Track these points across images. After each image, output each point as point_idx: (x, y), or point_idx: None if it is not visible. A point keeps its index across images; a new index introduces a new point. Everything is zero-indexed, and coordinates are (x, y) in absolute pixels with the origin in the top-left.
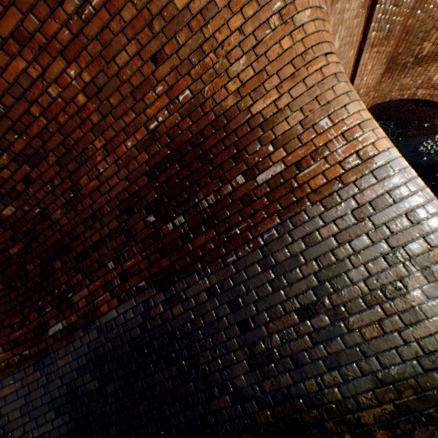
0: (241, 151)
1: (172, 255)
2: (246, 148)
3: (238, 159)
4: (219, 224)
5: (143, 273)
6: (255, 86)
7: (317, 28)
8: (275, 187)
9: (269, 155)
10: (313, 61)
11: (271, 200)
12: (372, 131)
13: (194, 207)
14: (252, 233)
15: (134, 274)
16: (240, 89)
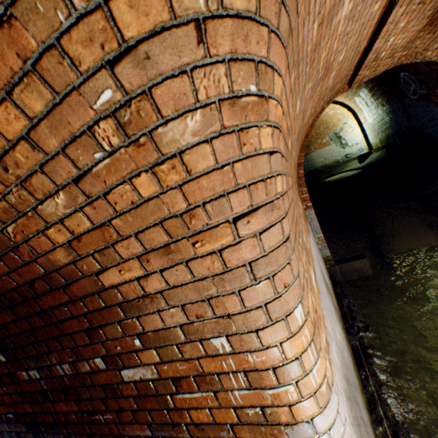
0: (96, 328)
1: (35, 405)
2: (102, 327)
3: (94, 337)
4: (80, 400)
5: (9, 406)
6: (100, 245)
7: (222, 156)
8: (146, 394)
9: (137, 350)
10: (206, 231)
11: (141, 407)
12: (295, 385)
13: (49, 368)
14: (119, 428)
15: (0, 402)
16: (74, 243)
